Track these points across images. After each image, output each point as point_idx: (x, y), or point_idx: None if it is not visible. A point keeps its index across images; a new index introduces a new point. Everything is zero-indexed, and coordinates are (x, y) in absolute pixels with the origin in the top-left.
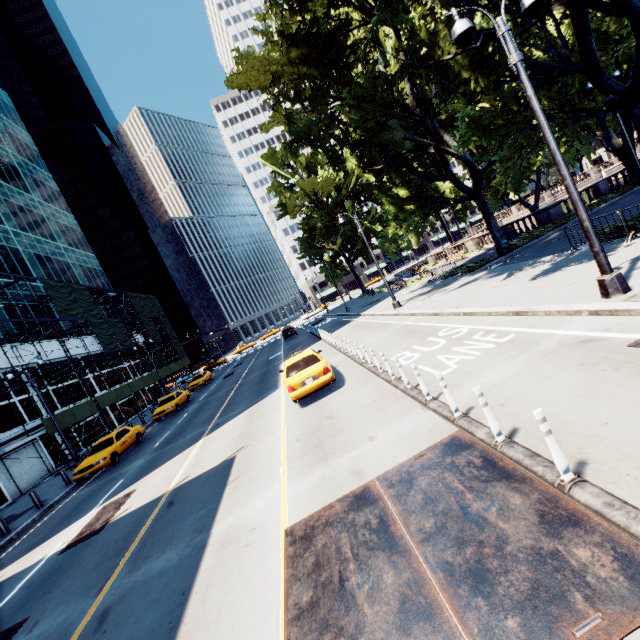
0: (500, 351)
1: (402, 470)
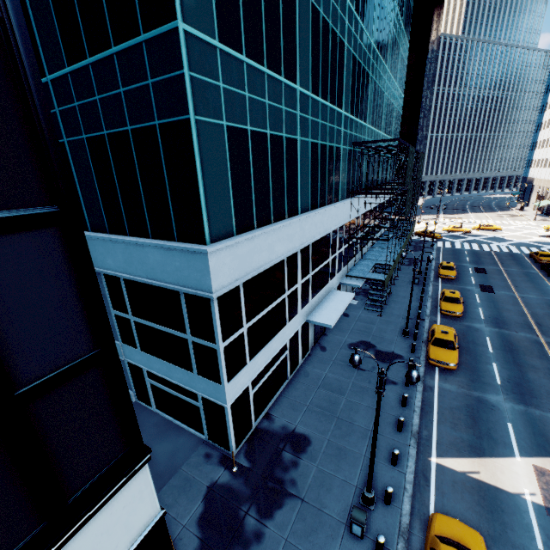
0: None
1: None
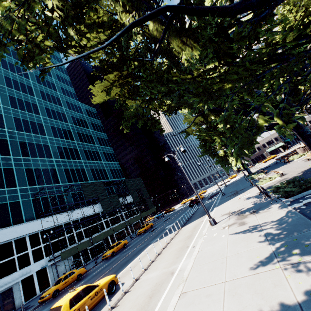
0: None
1: None
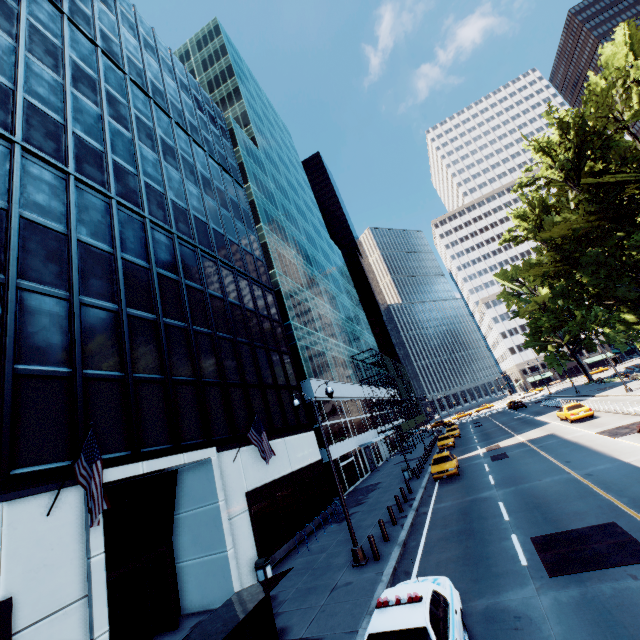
0: None
1: (631, 423)
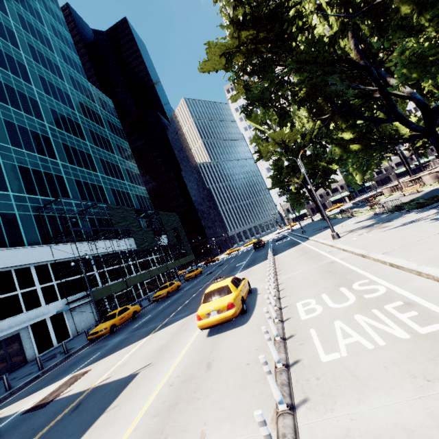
0: (411, 352)
1: None
